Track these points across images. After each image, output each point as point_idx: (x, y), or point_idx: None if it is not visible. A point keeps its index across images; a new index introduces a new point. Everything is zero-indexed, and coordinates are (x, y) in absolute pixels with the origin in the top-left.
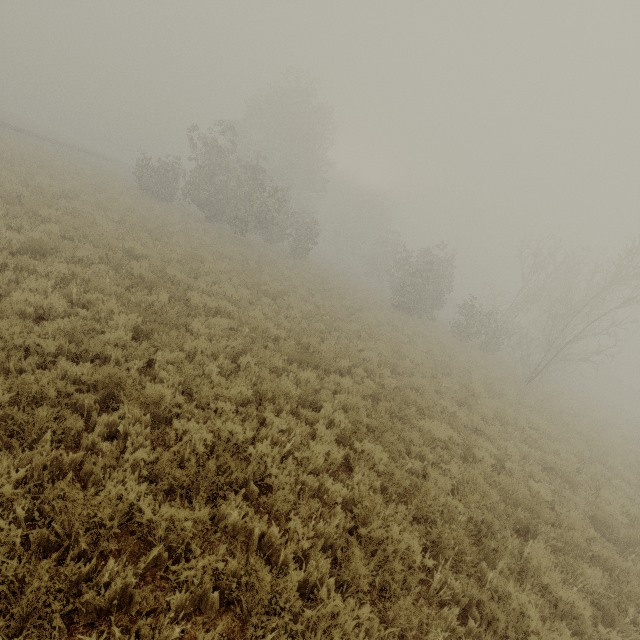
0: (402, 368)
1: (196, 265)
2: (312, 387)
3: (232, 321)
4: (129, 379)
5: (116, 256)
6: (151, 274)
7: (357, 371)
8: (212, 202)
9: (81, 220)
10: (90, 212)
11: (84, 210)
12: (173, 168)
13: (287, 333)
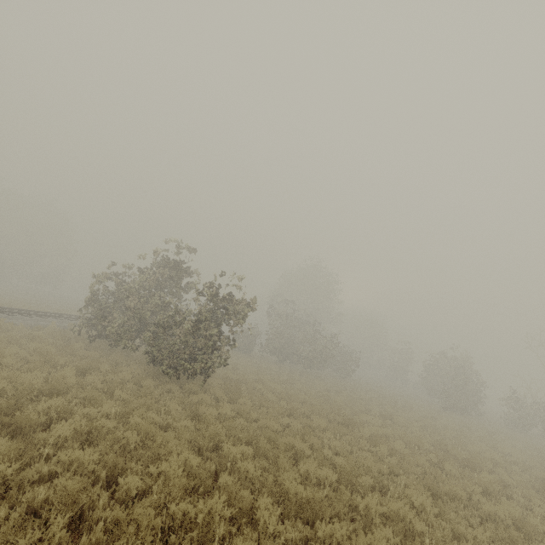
0: (522, 464)
1: (335, 403)
2: (500, 483)
3: (401, 442)
4: (435, 484)
5: (315, 407)
6: (342, 416)
7: (499, 470)
8: (282, 349)
9: (264, 385)
10: (254, 377)
11: (249, 376)
12: (252, 331)
13: (431, 446)
